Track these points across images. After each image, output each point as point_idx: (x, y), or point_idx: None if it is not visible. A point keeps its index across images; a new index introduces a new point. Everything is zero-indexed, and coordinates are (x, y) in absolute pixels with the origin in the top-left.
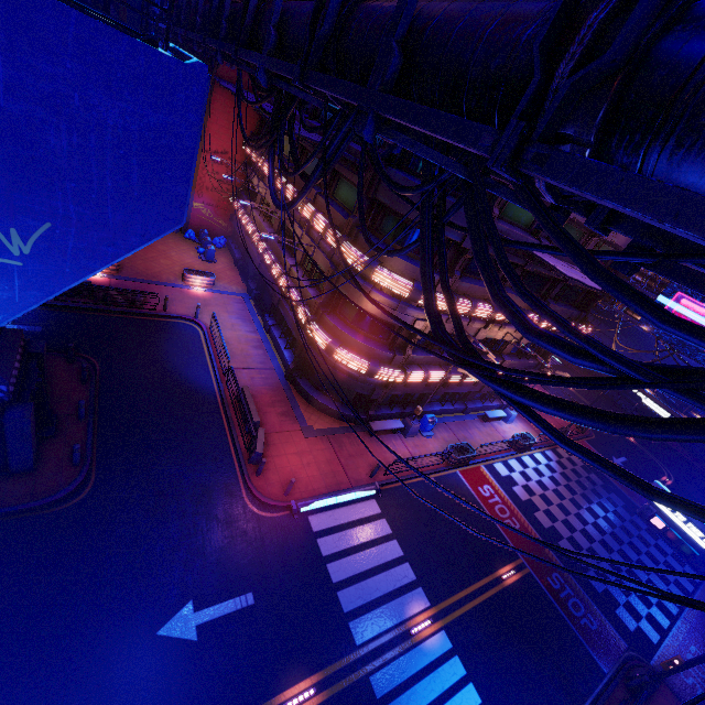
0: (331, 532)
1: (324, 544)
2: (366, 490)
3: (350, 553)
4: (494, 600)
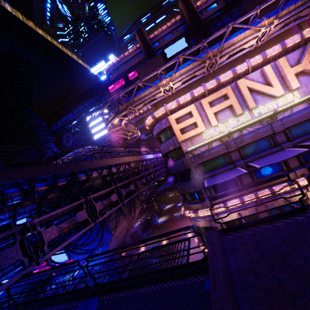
0: None
1: None
2: None
3: None
4: None
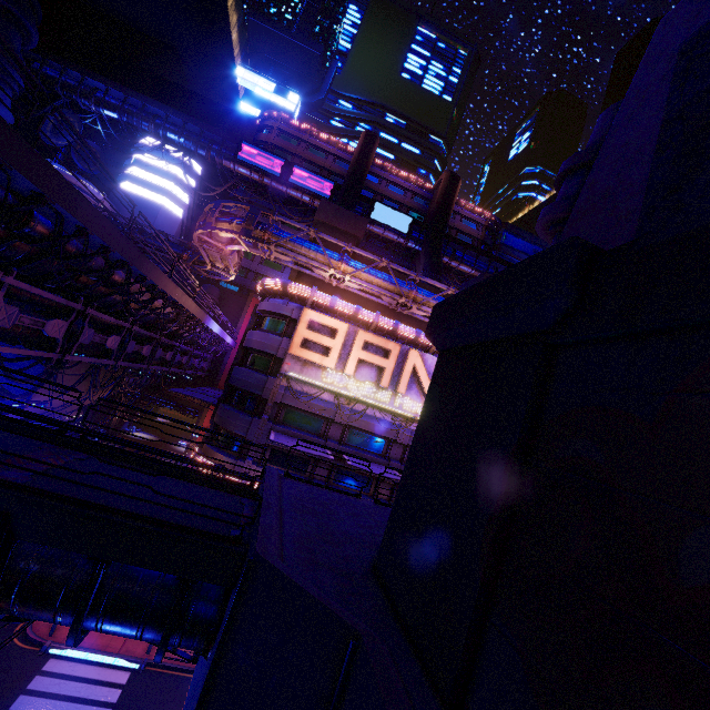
0: (56, 676)
1: (39, 681)
2: (128, 660)
3: (53, 697)
4: None
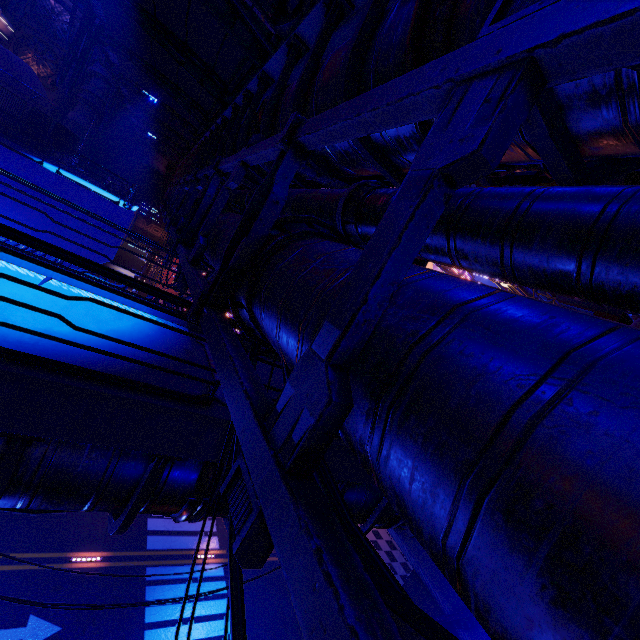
0: None
1: None
2: None
3: None
4: (276, 563)
